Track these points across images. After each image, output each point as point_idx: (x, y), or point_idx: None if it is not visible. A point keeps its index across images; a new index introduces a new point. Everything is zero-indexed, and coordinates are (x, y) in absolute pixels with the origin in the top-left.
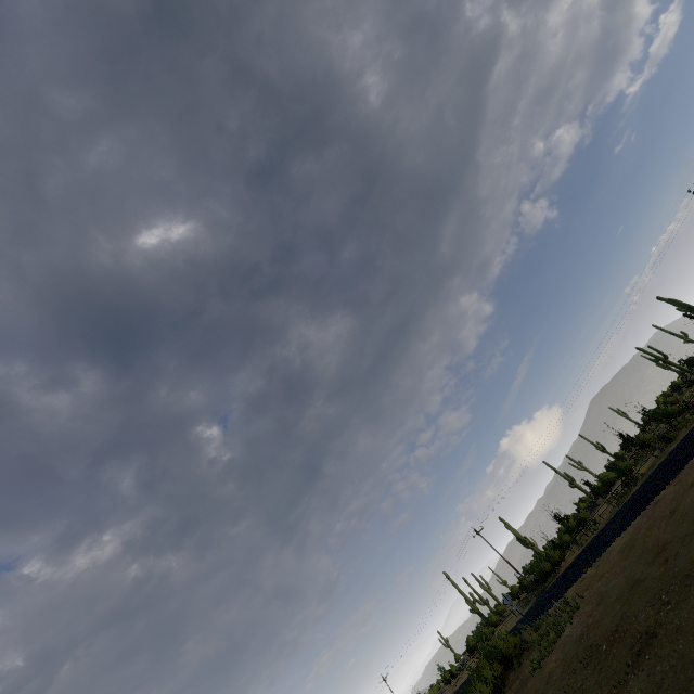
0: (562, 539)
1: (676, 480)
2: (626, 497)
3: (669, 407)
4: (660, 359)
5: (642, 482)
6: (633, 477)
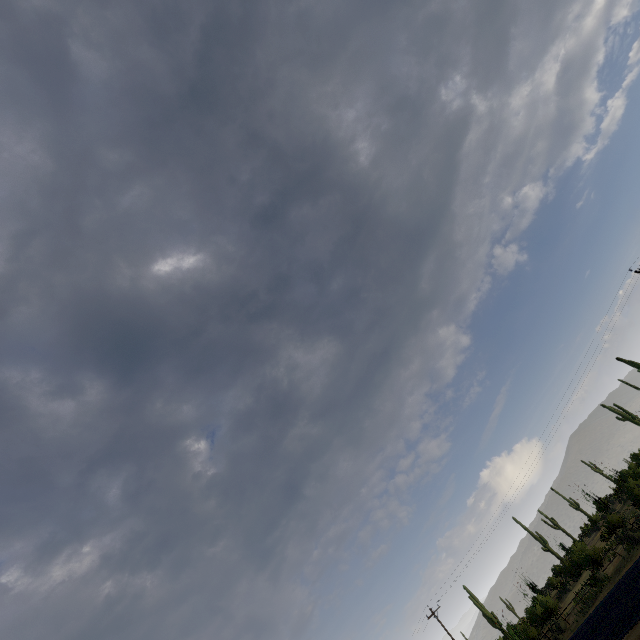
0: (527, 633)
1: (637, 630)
2: (592, 603)
3: (636, 488)
4: (628, 419)
5: (608, 590)
6: (599, 578)
